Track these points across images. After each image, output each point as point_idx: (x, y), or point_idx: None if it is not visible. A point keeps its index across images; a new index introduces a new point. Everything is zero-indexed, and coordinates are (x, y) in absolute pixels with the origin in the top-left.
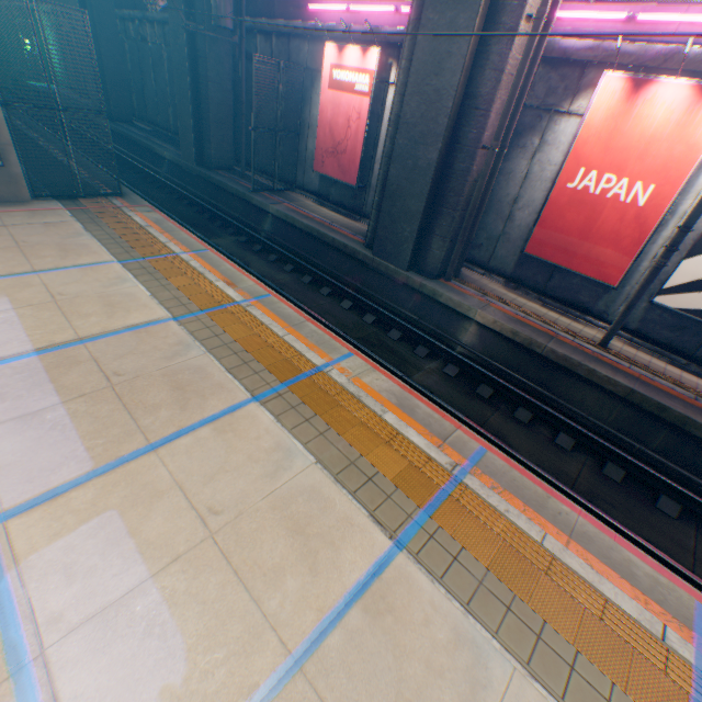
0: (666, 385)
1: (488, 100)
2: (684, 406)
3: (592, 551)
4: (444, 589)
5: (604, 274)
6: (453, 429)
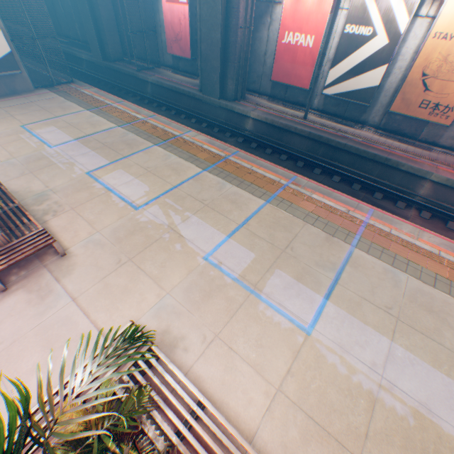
0: (326, 130)
1: (237, 3)
2: (329, 135)
3: (267, 169)
4: (217, 177)
5: (303, 85)
6: (228, 148)
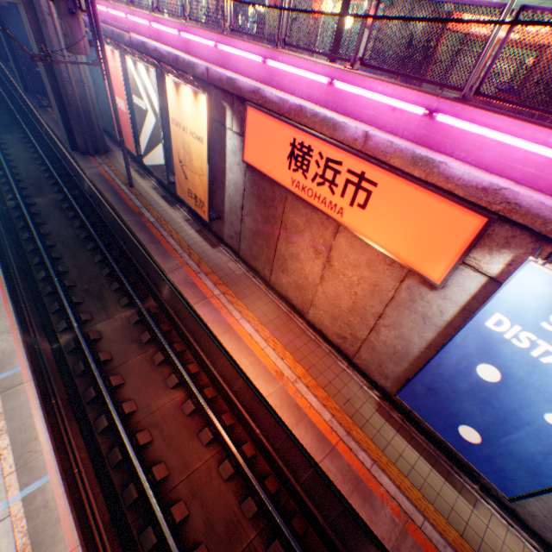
0: (135, 202)
1: (55, 57)
2: (127, 209)
3: None
4: None
5: (134, 150)
6: None
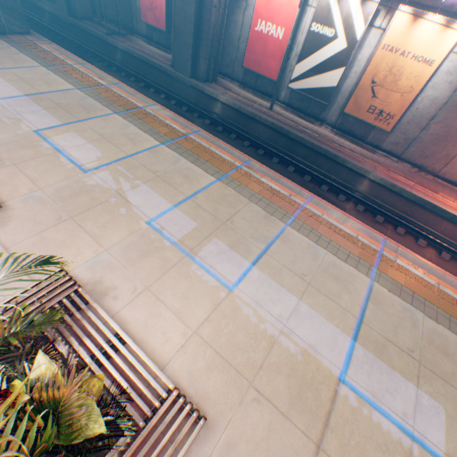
0: (288, 122)
1: None
2: (290, 128)
3: (224, 151)
4: (174, 152)
5: (272, 76)
6: (191, 126)
